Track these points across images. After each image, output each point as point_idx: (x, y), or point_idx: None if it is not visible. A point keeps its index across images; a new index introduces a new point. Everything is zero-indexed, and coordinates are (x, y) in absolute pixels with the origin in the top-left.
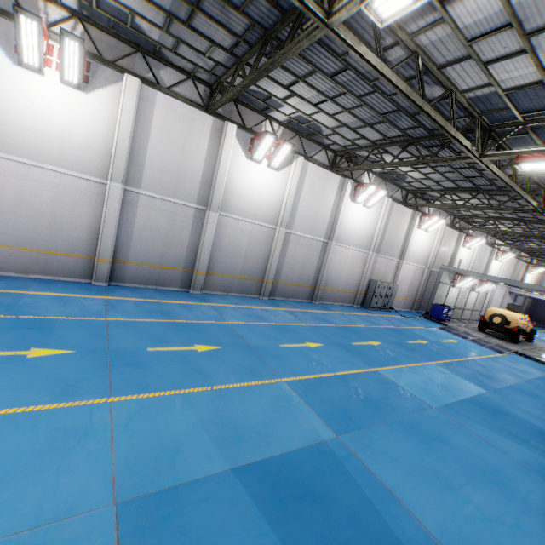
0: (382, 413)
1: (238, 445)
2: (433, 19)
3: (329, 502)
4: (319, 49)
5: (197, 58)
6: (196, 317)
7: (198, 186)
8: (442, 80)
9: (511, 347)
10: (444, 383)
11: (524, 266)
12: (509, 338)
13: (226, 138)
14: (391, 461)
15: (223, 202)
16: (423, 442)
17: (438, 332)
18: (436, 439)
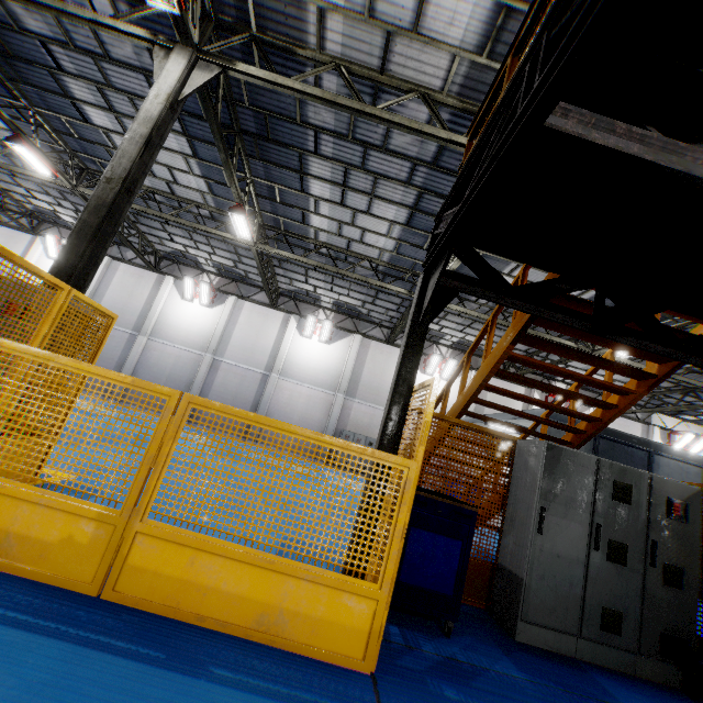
0: None
1: None
2: None
3: None
4: None
5: (135, 239)
6: None
7: (137, 318)
8: (182, 201)
9: None
10: None
11: None
12: None
13: (163, 285)
14: None
15: (155, 330)
16: None
17: None
18: None
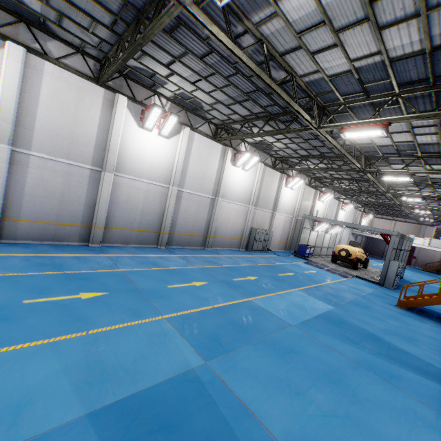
0: (250, 335)
1: (101, 387)
2: (270, 12)
3: (185, 429)
4: (187, 33)
5: (82, 33)
6: (89, 267)
7: (93, 150)
8: (284, 65)
9: (353, 272)
10: (303, 305)
11: (360, 214)
12: (352, 266)
13: (117, 108)
14: (251, 377)
15: (118, 164)
16: (280, 356)
17: (303, 266)
18: (291, 352)
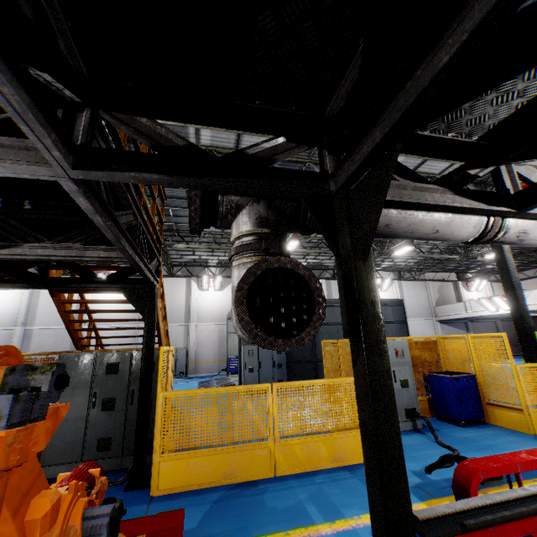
0: None
1: None
2: None
3: None
4: None
5: None
6: None
7: None
8: None
9: None
10: None
11: (450, 285)
12: None
13: None
14: None
15: None
16: None
17: (174, 384)
18: None
